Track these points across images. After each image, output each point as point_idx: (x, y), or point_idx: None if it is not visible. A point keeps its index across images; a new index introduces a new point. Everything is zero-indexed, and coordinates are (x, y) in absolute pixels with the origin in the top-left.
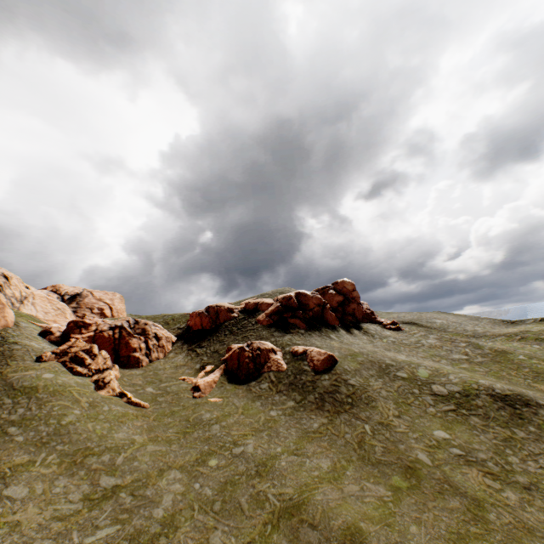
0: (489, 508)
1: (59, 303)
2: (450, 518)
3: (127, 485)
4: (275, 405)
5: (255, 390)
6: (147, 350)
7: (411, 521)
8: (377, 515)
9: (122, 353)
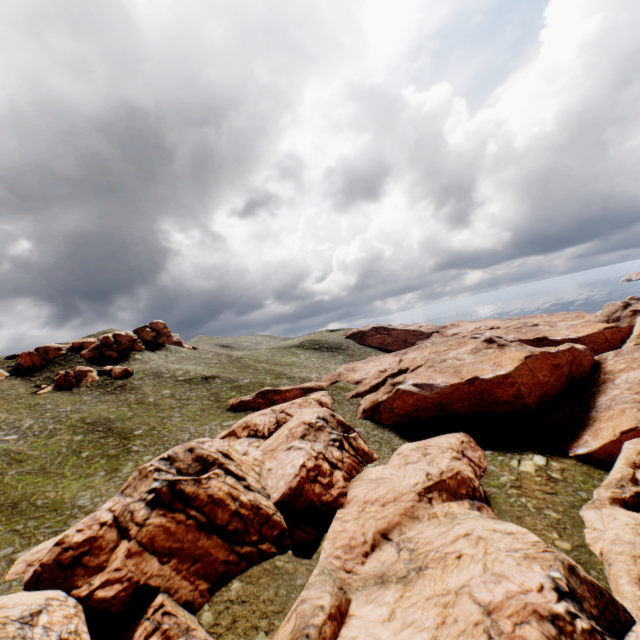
0: (163, 406)
1: None
2: (146, 410)
3: (5, 425)
4: (88, 395)
5: (77, 392)
6: None
7: (131, 412)
8: (119, 413)
9: None
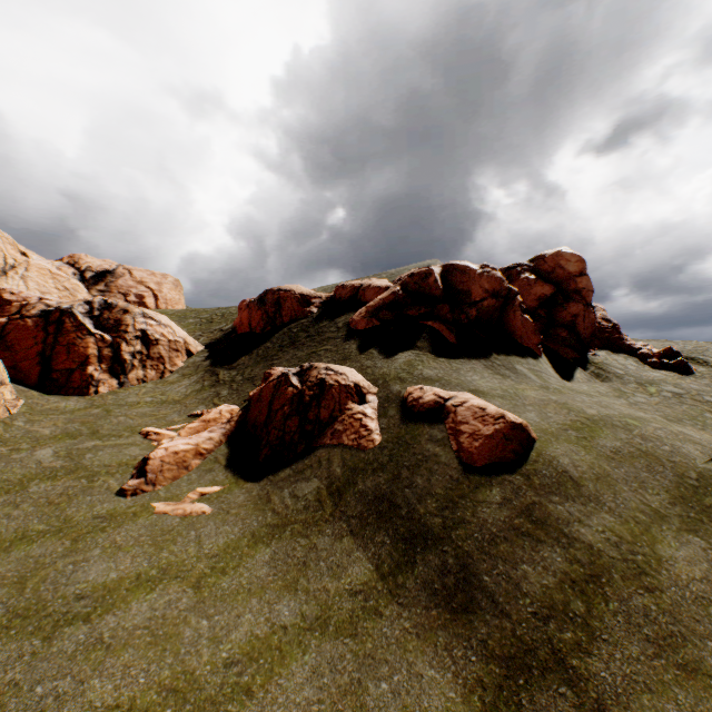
0: None
1: (70, 280)
2: None
3: None
4: (309, 570)
5: (276, 498)
6: (116, 363)
7: None
8: None
9: (58, 363)
